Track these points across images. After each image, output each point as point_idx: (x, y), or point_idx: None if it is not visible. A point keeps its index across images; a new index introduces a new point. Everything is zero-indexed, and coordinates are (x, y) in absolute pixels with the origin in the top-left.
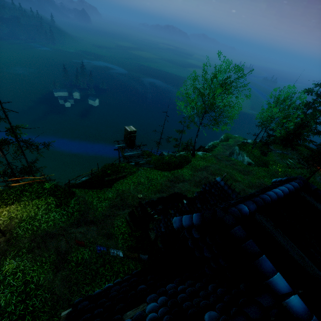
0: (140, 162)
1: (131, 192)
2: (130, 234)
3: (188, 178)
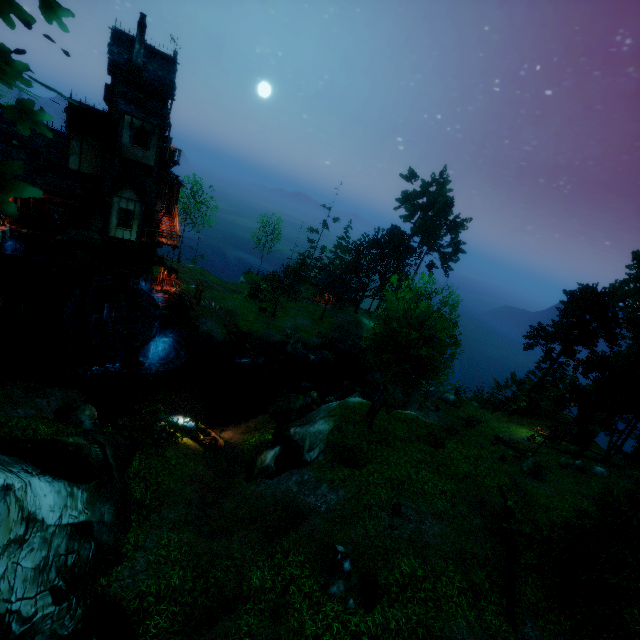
0: None
1: None
2: None
3: None
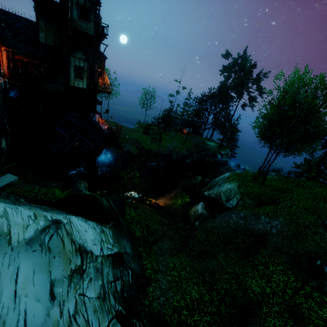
0: None
1: None
2: None
3: None
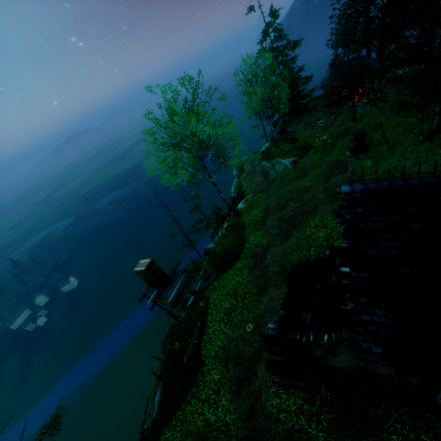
0: (196, 287)
1: (234, 338)
2: (307, 398)
3: (266, 241)
